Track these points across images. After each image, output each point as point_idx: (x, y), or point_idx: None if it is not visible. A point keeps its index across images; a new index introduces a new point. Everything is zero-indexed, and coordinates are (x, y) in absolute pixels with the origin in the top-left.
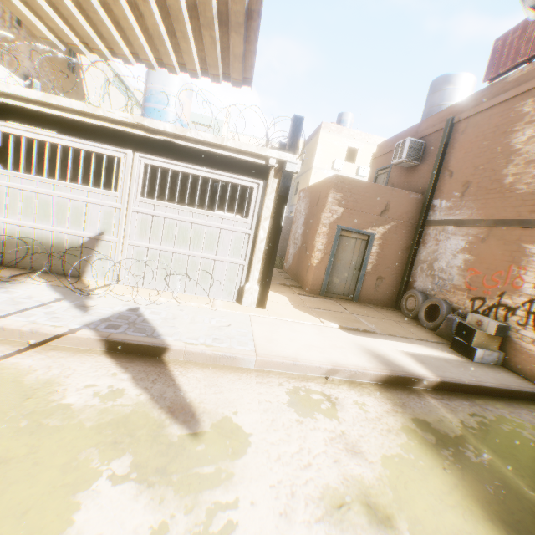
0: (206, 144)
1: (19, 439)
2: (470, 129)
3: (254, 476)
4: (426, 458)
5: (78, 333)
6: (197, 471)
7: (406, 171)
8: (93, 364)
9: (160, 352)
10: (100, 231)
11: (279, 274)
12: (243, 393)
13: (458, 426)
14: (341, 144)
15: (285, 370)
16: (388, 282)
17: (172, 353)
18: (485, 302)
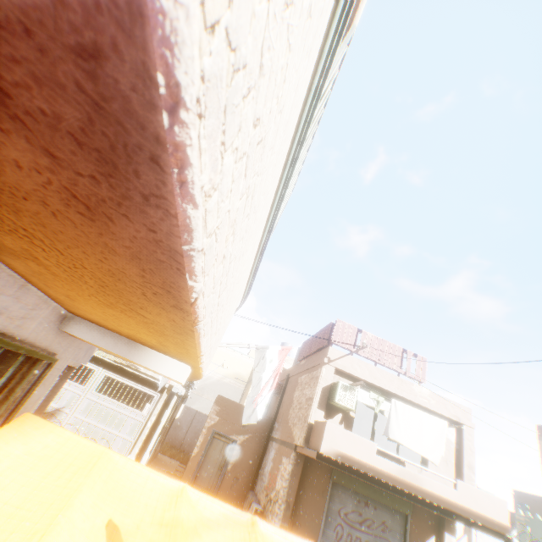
0: (139, 371)
1: None
2: (291, 383)
3: None
4: None
5: None
6: None
7: (275, 399)
8: None
9: None
10: (64, 406)
11: (176, 466)
12: None
13: None
14: None
15: None
16: (242, 483)
17: None
18: (268, 496)
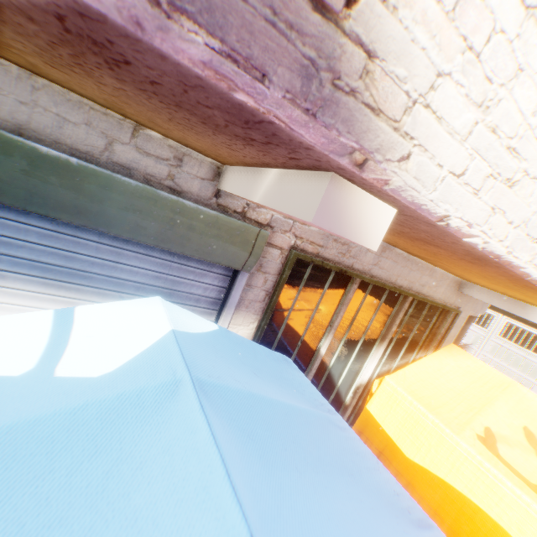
0: None
1: None
2: None
3: None
4: None
5: None
6: None
7: None
8: None
9: None
10: (469, 343)
11: None
12: None
13: None
14: None
15: None
16: None
17: None
18: None
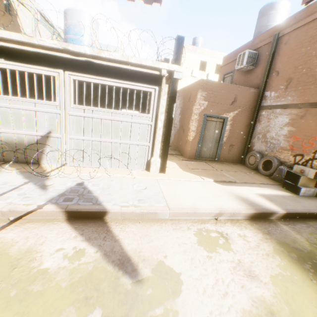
0: (115, 61)
1: (11, 308)
2: (291, 40)
3: (192, 311)
4: (297, 273)
5: (44, 208)
6: (151, 313)
7: (245, 74)
8: (58, 230)
9: (104, 215)
10: (48, 131)
11: None
12: (166, 239)
13: (306, 244)
14: (196, 59)
15: (189, 217)
16: (236, 148)
17: (112, 214)
18: (303, 157)
